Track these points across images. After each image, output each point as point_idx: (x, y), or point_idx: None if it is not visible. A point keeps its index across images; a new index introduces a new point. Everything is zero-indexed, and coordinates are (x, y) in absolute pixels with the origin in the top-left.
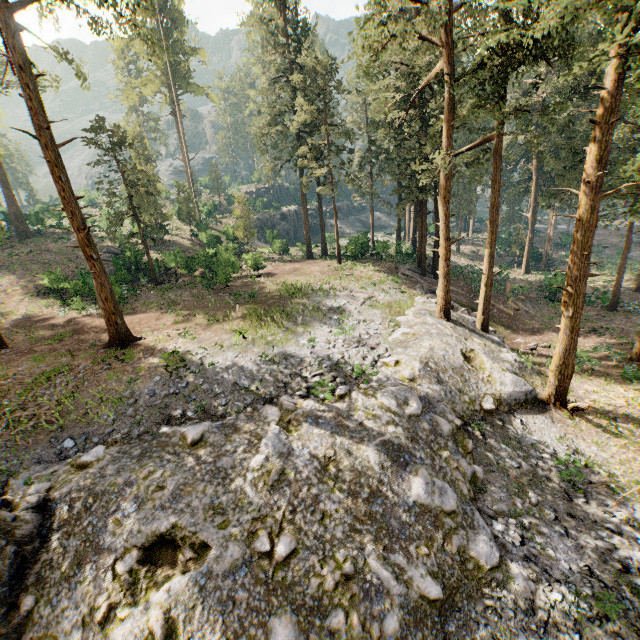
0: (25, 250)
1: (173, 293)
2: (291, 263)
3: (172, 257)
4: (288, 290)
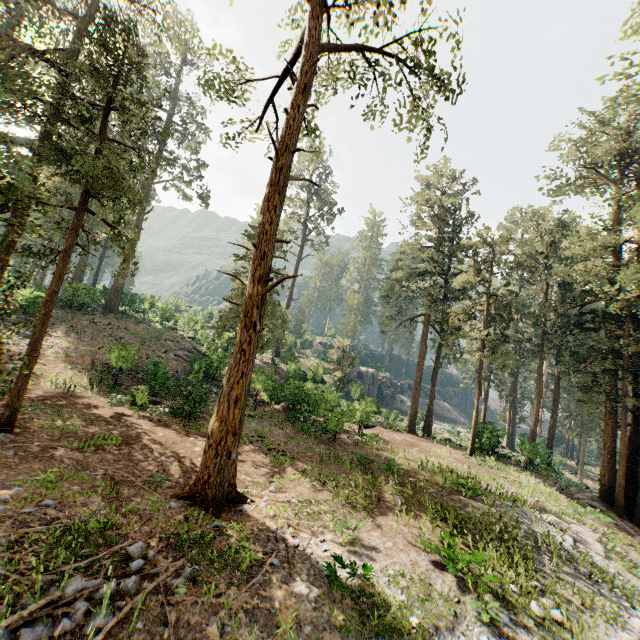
0: (104, 321)
1: (257, 423)
2: (395, 431)
3: (263, 377)
4: (458, 479)
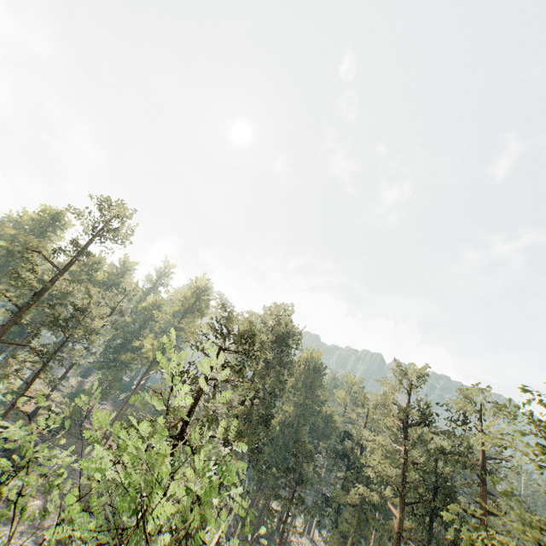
0: None
1: None
2: None
3: None
4: None
